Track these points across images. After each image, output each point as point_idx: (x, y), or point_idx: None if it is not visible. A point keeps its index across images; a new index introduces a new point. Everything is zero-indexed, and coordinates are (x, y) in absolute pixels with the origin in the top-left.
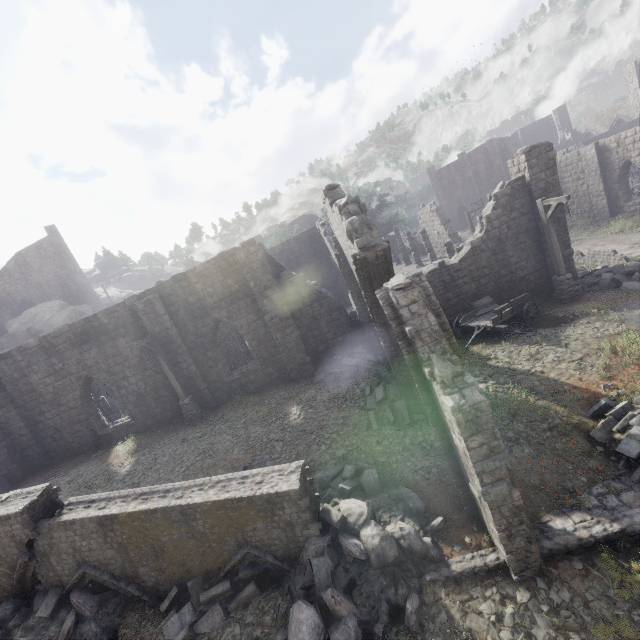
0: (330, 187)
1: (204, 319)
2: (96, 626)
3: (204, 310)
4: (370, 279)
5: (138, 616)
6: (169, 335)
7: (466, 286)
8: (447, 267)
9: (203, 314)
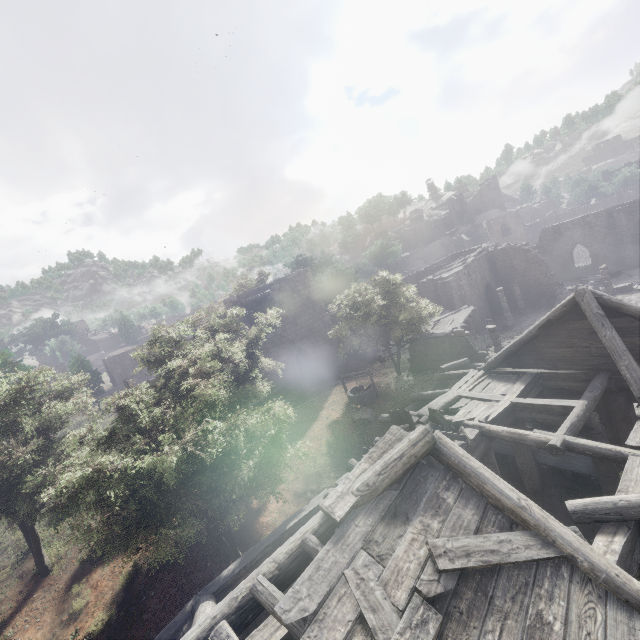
0: None
1: None
2: None
3: None
4: None
5: None
6: None
7: None
8: None
9: None
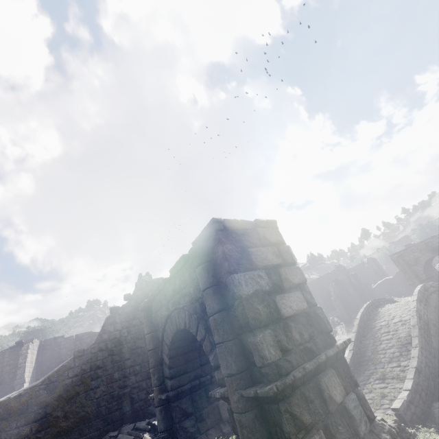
0: (335, 265)
1: (324, 289)
2: None
3: (323, 286)
4: (336, 283)
5: None
6: (316, 292)
7: (398, 284)
8: (389, 278)
9: (323, 287)
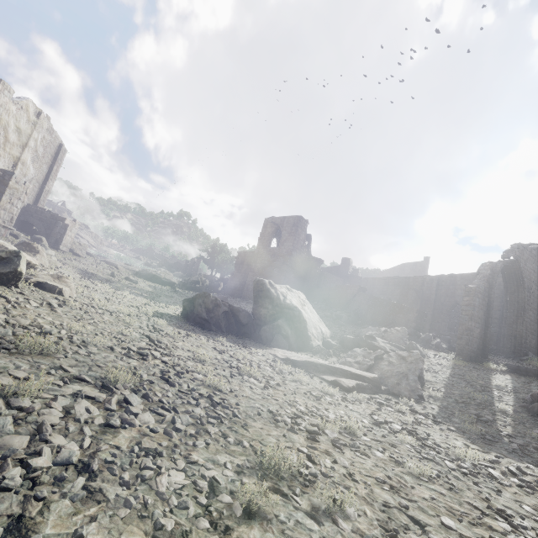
0: (531, 244)
1: (450, 298)
2: (351, 320)
3: (453, 294)
4: (504, 274)
5: (359, 324)
6: (430, 297)
7: None
8: None
9: (451, 296)
